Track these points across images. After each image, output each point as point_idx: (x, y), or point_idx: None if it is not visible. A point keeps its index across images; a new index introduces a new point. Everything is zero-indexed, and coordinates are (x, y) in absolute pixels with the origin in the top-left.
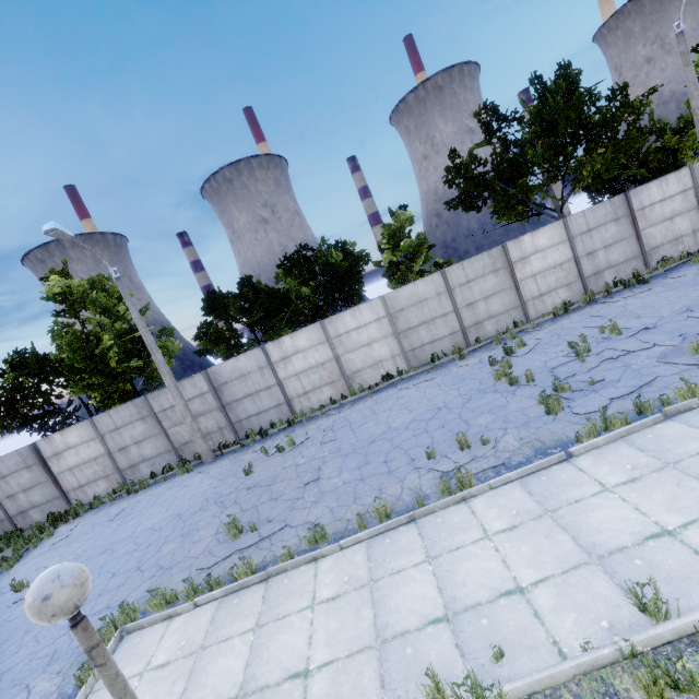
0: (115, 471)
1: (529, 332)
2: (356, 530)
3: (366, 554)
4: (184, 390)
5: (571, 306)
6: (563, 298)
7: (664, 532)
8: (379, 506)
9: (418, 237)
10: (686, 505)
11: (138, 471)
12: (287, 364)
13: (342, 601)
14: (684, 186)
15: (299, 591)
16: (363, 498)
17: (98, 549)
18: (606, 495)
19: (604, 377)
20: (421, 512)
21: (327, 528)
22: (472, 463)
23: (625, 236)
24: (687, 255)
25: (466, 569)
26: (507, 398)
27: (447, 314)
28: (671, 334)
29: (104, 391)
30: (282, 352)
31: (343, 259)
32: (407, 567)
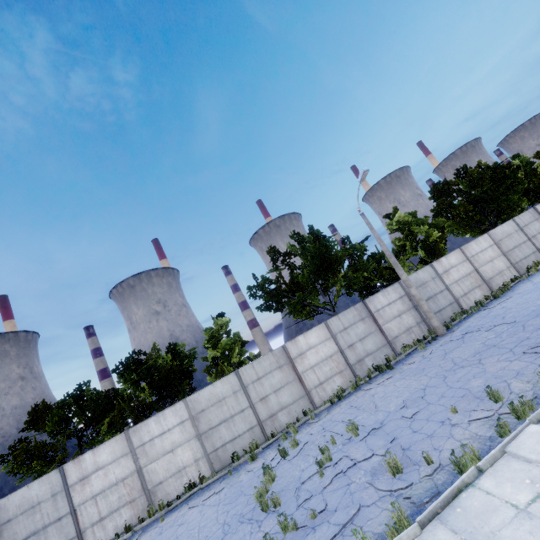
0: None
1: (310, 423)
2: None
3: None
4: None
5: (342, 393)
6: (339, 384)
7: None
8: None
9: (235, 335)
10: None
11: None
12: (85, 485)
13: None
14: (399, 294)
15: None
16: None
17: None
18: None
19: (327, 504)
20: None
21: None
22: None
23: (372, 330)
24: (419, 340)
25: None
26: (252, 534)
27: (244, 409)
28: (386, 439)
29: None
30: (81, 471)
31: (174, 358)
32: None
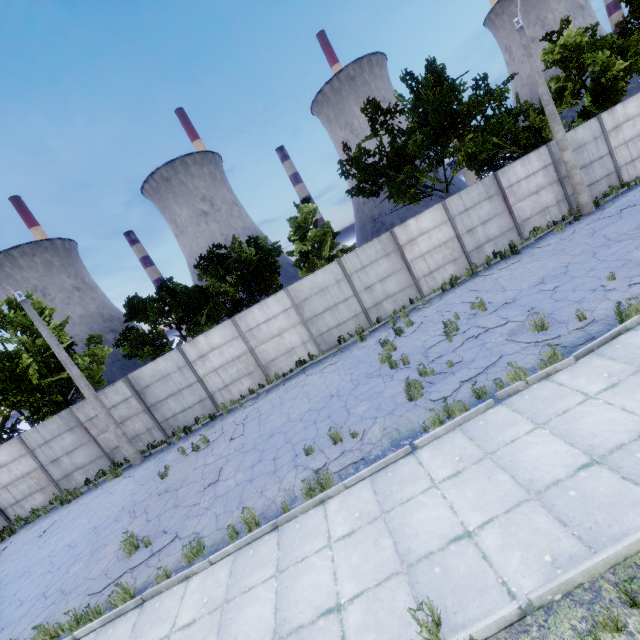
0: (50, 482)
1: (420, 309)
2: (230, 540)
3: (230, 569)
4: (107, 398)
5: (456, 280)
6: (451, 273)
7: (465, 534)
8: (248, 515)
9: (324, 226)
10: (489, 501)
11: (72, 479)
12: (205, 361)
13: (195, 627)
14: (544, 162)
15: (164, 617)
16: (245, 502)
17: (18, 573)
18: (432, 492)
19: (462, 358)
20: (283, 519)
21: (207, 539)
22: (340, 458)
23: (498, 212)
24: (554, 223)
25: (303, 584)
26: (386, 382)
27: (348, 298)
28: (523, 309)
29: (32, 406)
30: (198, 351)
31: (257, 253)
32: (258, 584)
